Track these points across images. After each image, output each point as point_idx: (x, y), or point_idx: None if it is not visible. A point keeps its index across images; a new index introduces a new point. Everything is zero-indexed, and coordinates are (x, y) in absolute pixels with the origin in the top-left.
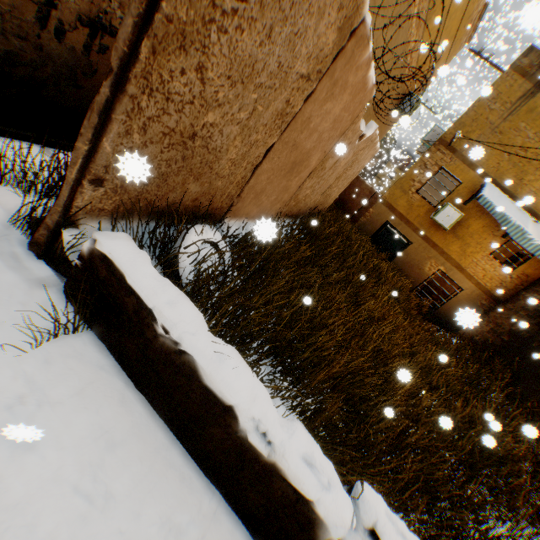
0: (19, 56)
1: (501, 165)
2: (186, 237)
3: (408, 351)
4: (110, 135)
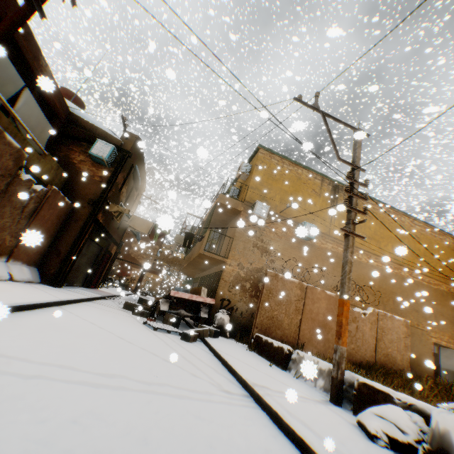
0: (248, 324)
1: None
2: None
3: None
4: (257, 318)
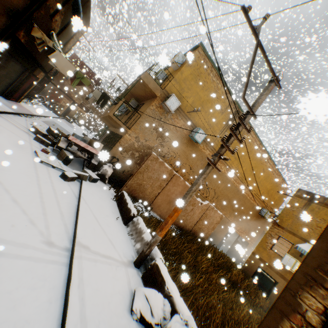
0: (125, 180)
1: (311, 234)
2: (136, 202)
3: (229, 300)
4: (130, 181)
